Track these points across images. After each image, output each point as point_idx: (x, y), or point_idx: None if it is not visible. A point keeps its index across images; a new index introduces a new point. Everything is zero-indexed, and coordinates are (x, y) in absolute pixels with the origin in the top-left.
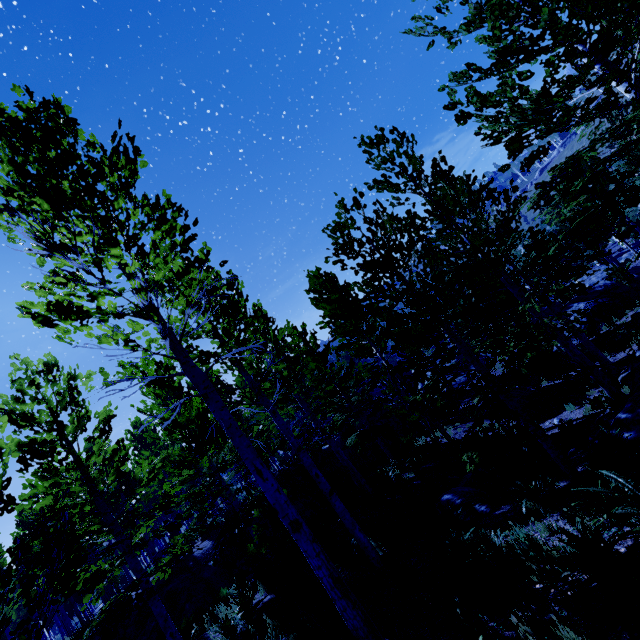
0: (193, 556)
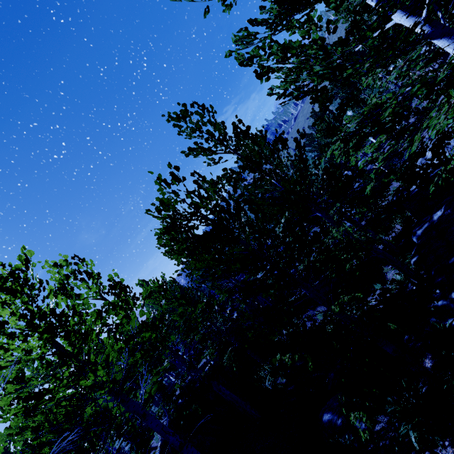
0: None
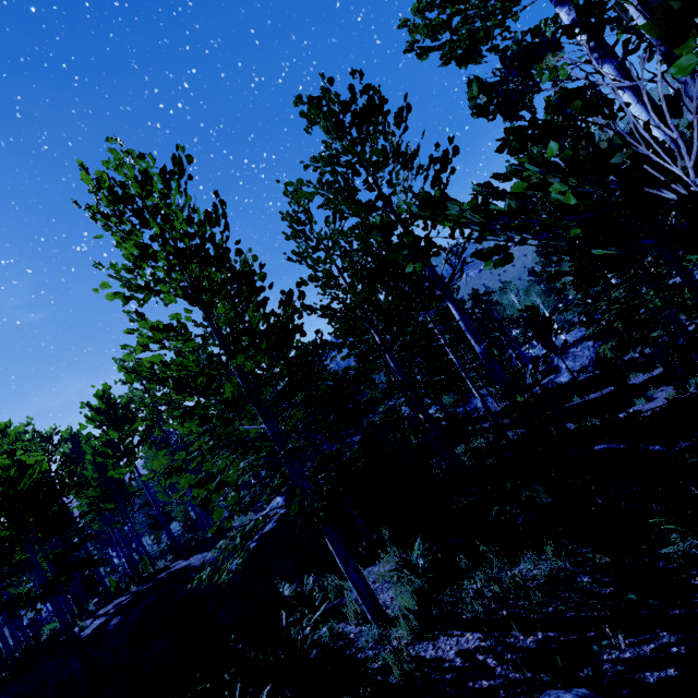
0: (192, 567)
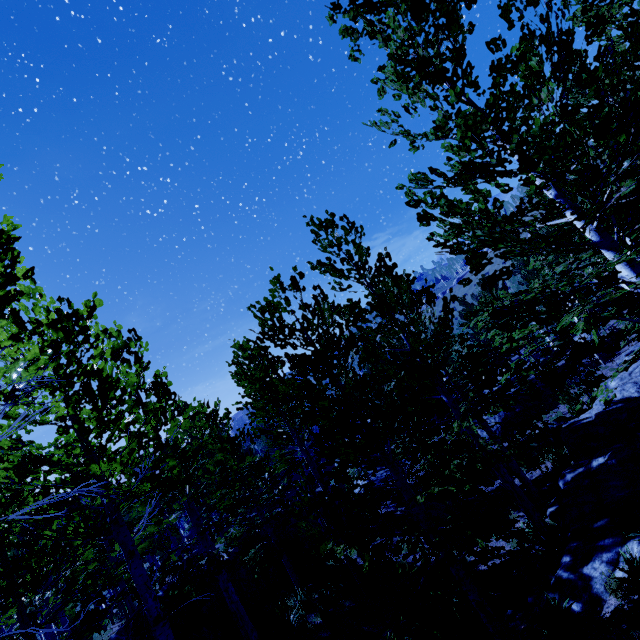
0: None
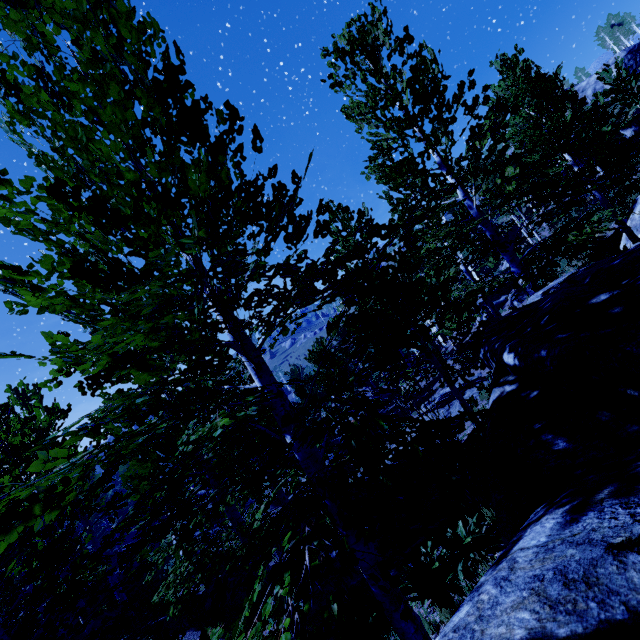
0: None
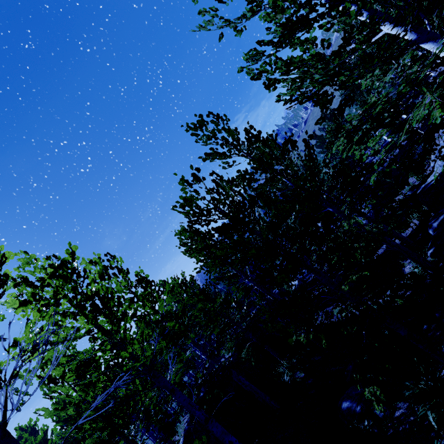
0: None
